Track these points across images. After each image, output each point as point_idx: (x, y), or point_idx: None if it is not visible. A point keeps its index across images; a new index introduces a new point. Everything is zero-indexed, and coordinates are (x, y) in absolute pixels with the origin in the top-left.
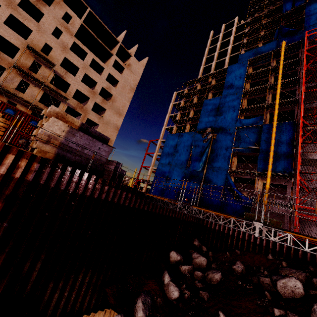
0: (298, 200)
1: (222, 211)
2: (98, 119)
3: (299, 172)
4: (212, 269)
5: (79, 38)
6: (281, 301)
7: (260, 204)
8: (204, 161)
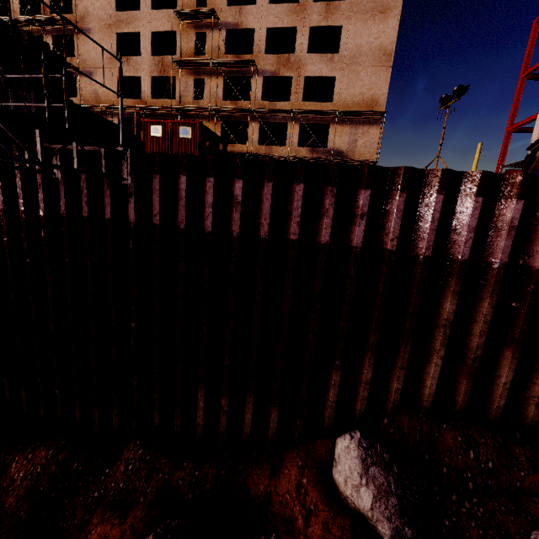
0: None
1: None
2: (329, 63)
3: None
4: None
5: None
6: None
7: None
8: None
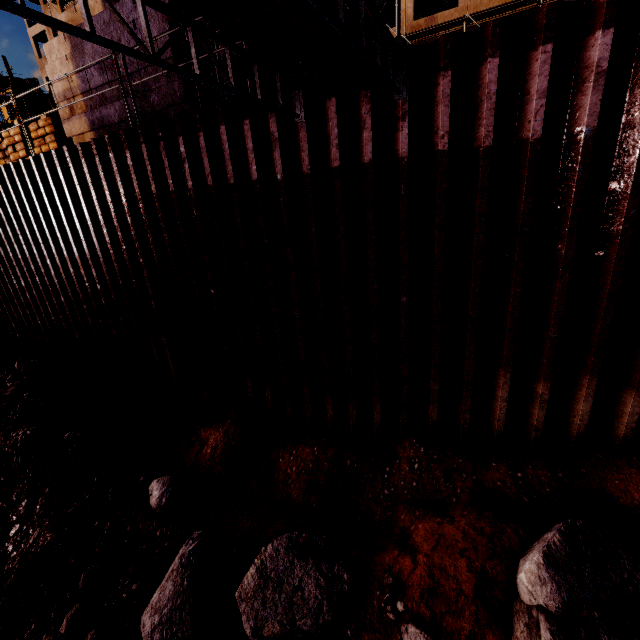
0: None
1: None
2: None
3: None
4: None
5: None
6: None
7: None
8: None
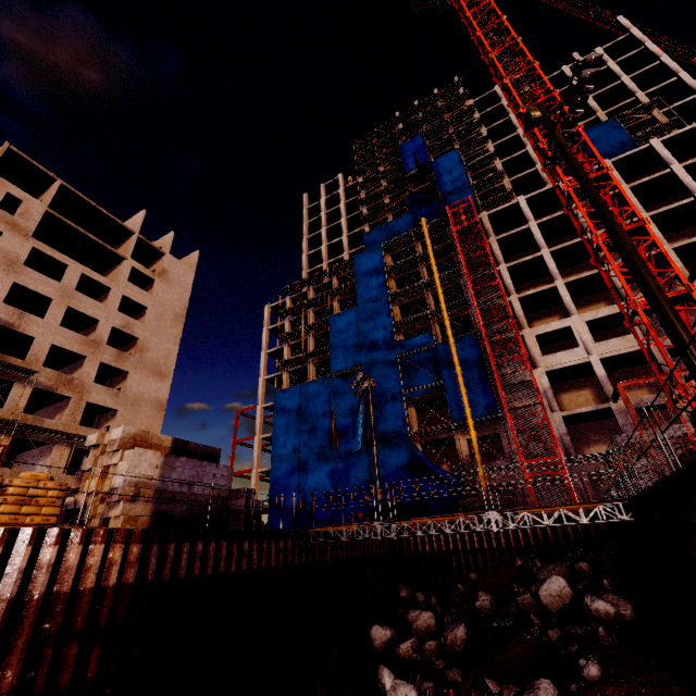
0: (521, 453)
1: (422, 513)
2: (114, 397)
3: (507, 409)
4: (449, 625)
5: (39, 235)
6: (552, 618)
7: (474, 478)
8: (363, 428)
